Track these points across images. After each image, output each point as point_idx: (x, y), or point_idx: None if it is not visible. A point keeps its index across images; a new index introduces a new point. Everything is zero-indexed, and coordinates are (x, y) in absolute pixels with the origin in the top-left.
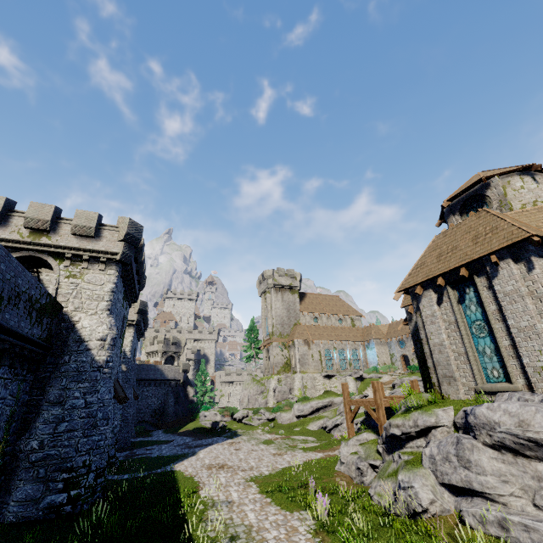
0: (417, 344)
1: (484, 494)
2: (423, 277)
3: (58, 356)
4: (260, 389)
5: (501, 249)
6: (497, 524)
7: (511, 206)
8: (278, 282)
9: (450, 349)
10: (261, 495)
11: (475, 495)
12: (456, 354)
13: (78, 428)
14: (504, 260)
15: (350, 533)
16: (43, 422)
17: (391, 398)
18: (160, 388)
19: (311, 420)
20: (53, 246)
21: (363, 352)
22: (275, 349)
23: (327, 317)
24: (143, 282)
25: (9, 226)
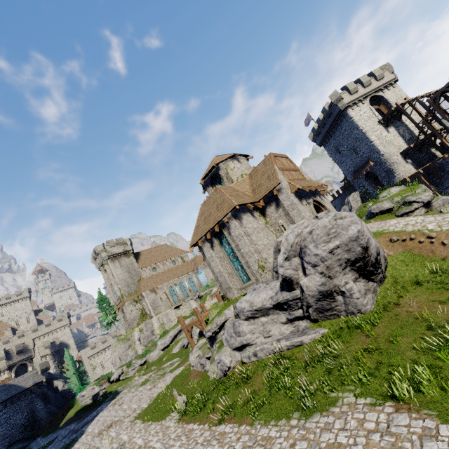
0: None
1: (248, 344)
2: (200, 235)
3: None
4: (128, 345)
5: (228, 214)
6: (253, 355)
7: (232, 180)
8: (112, 253)
9: (224, 273)
10: (144, 423)
11: (246, 346)
12: (228, 274)
13: None
14: (231, 219)
15: (198, 405)
16: None
17: (210, 310)
18: (21, 401)
19: (173, 346)
20: None
21: (196, 278)
22: (129, 308)
23: (163, 264)
24: None
25: None
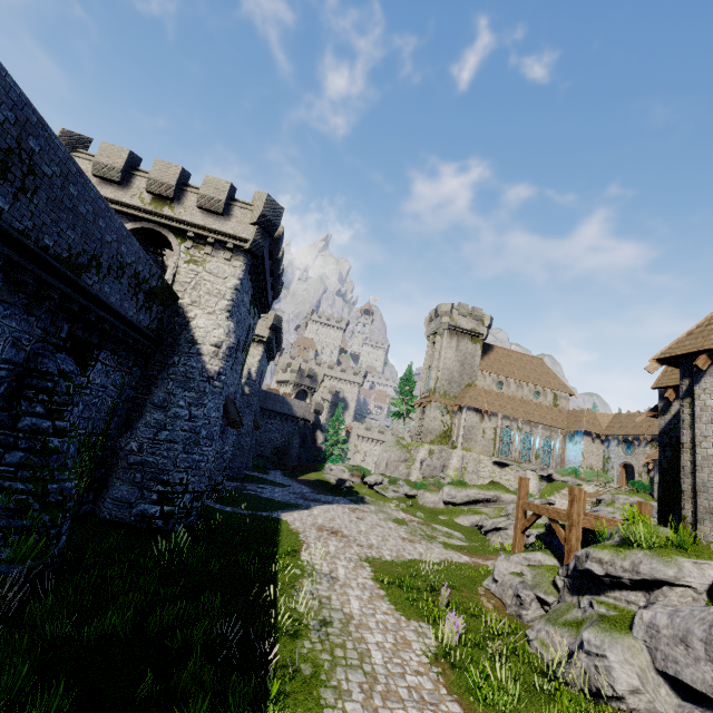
0: (666, 451)
1: None
2: None
3: (168, 355)
4: (404, 457)
5: None
6: None
7: None
8: (456, 324)
9: None
10: (374, 582)
11: None
12: None
13: (179, 441)
14: None
15: (486, 679)
16: (145, 425)
17: (595, 517)
18: (286, 424)
19: (464, 512)
20: (175, 220)
21: (561, 445)
22: (433, 412)
23: (518, 385)
24: (279, 290)
25: (131, 187)
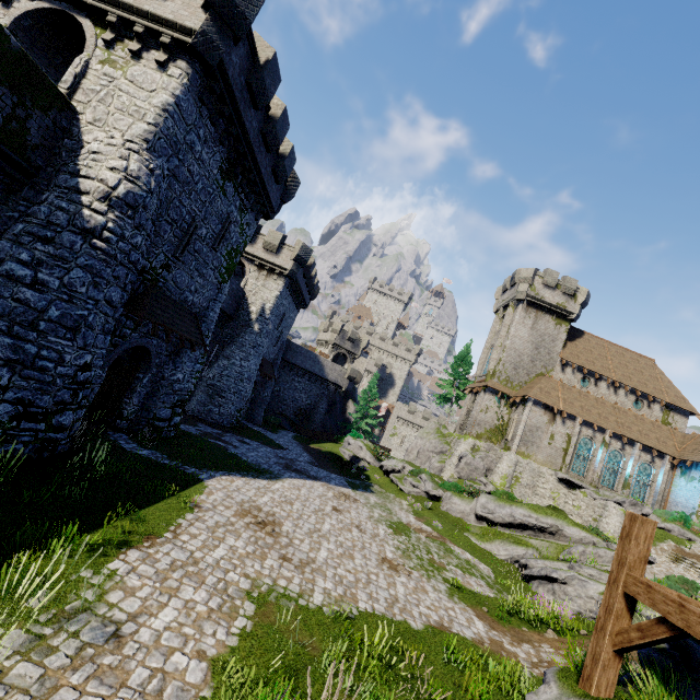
0: None
1: None
2: None
3: (41, 192)
4: (441, 448)
5: None
6: None
7: None
8: (537, 295)
9: None
10: (205, 677)
11: None
12: None
13: (3, 315)
14: None
15: None
16: None
17: None
18: (315, 385)
19: (502, 536)
20: None
21: (666, 477)
22: (486, 400)
23: (612, 387)
24: (292, 191)
25: None
